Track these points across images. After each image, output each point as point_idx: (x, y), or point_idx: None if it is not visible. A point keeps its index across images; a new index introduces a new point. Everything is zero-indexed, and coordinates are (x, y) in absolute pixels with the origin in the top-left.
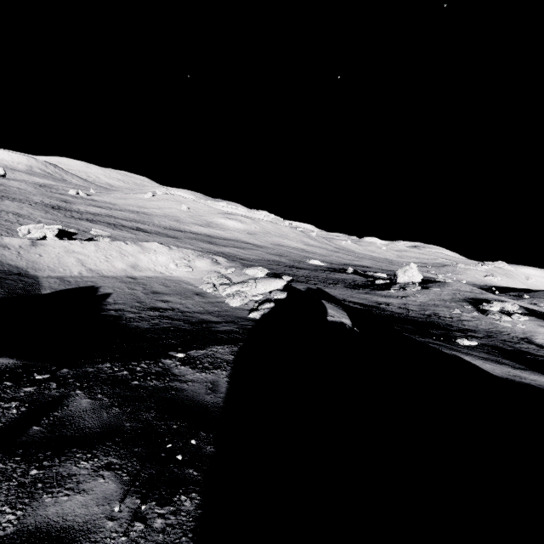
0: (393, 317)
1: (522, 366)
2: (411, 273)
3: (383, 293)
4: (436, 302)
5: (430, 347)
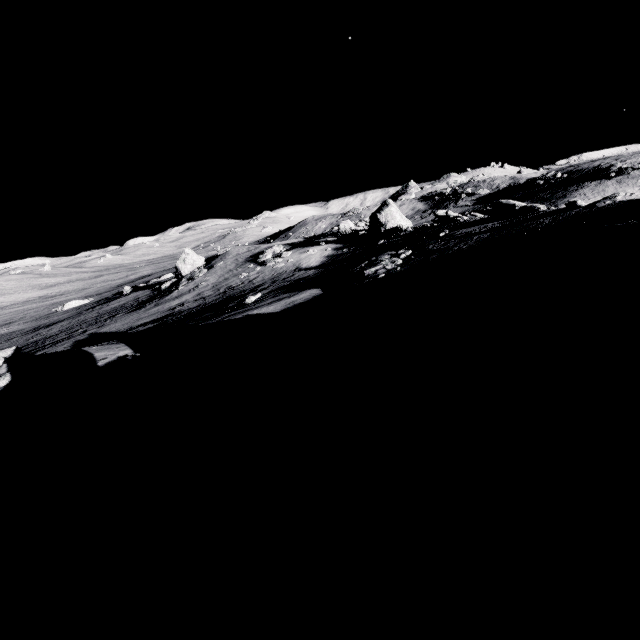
0: (192, 314)
1: (296, 292)
2: (191, 259)
3: (174, 295)
4: (225, 276)
5: (224, 322)
